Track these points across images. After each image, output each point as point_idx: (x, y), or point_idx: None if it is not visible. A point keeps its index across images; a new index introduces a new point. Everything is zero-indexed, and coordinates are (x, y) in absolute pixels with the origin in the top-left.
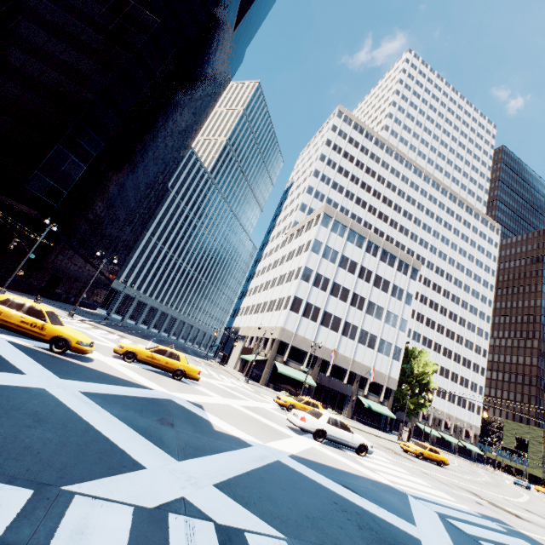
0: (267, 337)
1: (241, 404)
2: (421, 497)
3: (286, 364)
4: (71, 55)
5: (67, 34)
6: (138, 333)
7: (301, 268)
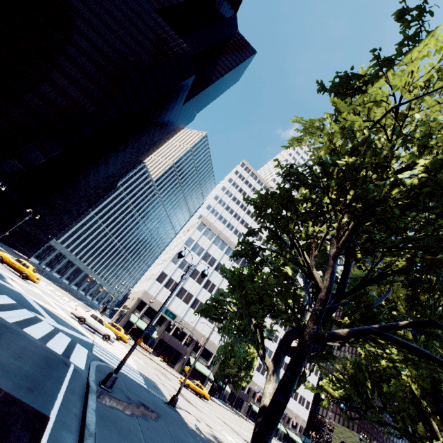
0: (136, 297)
1: (53, 301)
2: (102, 346)
3: (140, 318)
4: (61, 101)
5: (63, 90)
6: (48, 276)
7: (173, 254)
